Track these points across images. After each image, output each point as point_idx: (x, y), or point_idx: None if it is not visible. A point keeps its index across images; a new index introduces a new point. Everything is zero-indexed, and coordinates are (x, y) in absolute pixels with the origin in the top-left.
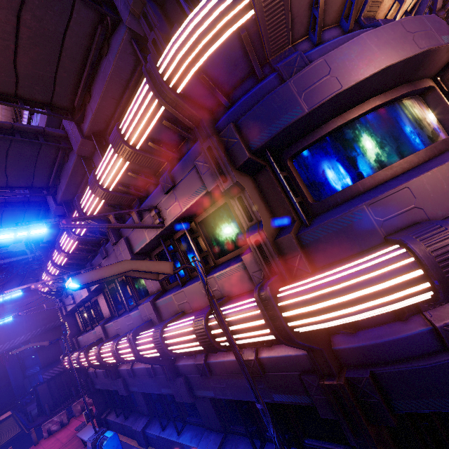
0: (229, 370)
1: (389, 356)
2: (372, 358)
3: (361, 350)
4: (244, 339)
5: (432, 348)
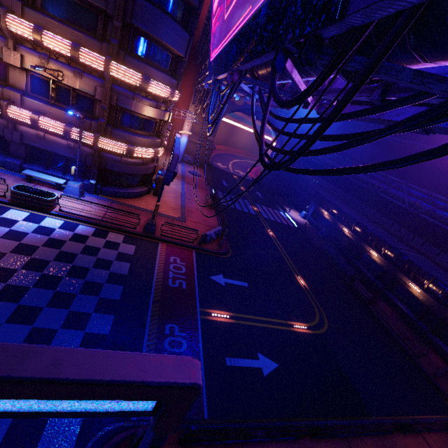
0: (57, 143)
1: (111, 160)
2: (107, 159)
3: (106, 156)
4: (82, 140)
5: (119, 162)
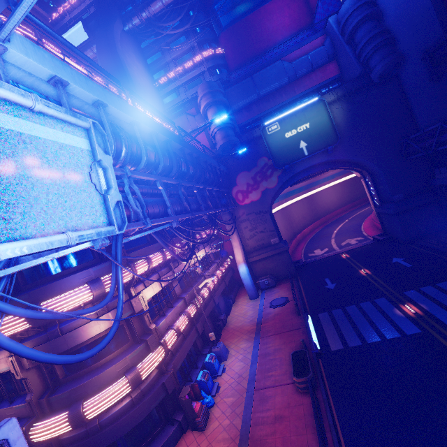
0: None
1: (75, 440)
2: (70, 441)
3: (67, 439)
4: None
5: (87, 435)
